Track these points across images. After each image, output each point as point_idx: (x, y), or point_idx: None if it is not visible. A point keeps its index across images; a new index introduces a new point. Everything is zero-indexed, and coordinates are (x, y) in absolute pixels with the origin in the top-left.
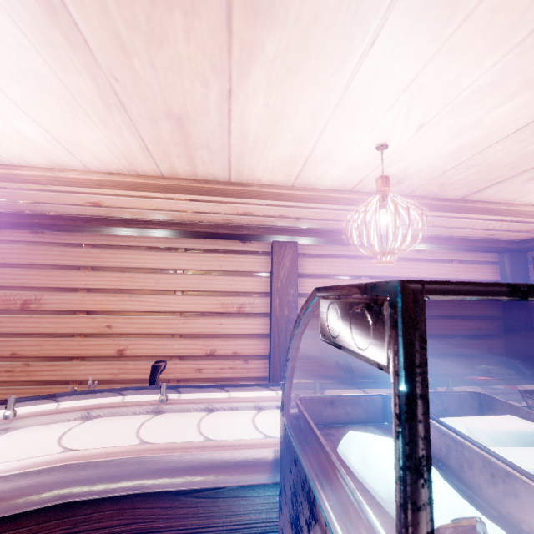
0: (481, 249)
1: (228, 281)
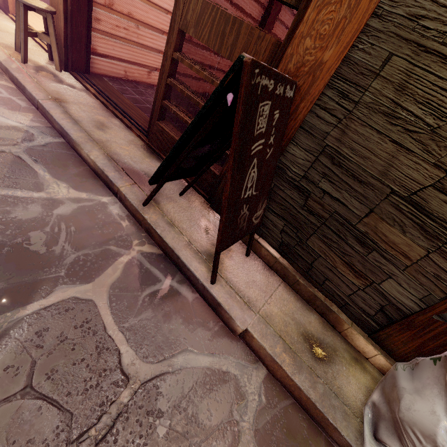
0: None
1: (247, 4)
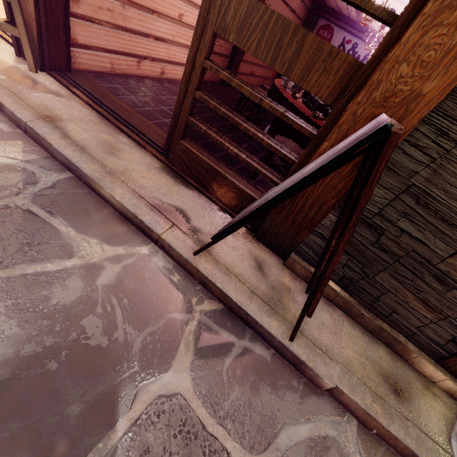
0: (316, 3)
1: None
